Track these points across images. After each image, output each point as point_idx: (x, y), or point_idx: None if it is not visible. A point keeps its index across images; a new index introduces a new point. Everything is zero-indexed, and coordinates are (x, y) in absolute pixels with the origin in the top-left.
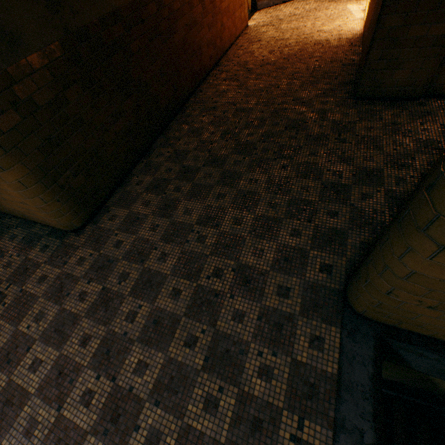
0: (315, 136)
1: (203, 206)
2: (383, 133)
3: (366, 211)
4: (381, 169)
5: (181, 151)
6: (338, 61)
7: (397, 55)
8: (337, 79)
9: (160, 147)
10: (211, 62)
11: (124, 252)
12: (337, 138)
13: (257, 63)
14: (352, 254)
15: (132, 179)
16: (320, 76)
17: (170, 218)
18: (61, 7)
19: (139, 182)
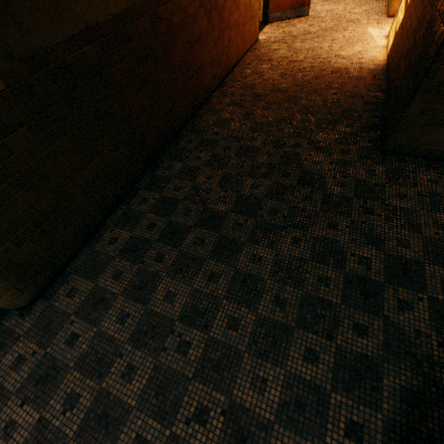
0: (335, 199)
1: (190, 291)
2: (420, 206)
3: (406, 331)
4: (421, 262)
5: (169, 199)
6: (359, 97)
7: (443, 112)
8: (359, 121)
9: (145, 188)
10: (214, 81)
11: (77, 355)
12: (362, 205)
13: (266, 88)
14: (391, 407)
15: (104, 233)
16: (340, 114)
17: (145, 304)
18: (0, 23)
19: (113, 239)
